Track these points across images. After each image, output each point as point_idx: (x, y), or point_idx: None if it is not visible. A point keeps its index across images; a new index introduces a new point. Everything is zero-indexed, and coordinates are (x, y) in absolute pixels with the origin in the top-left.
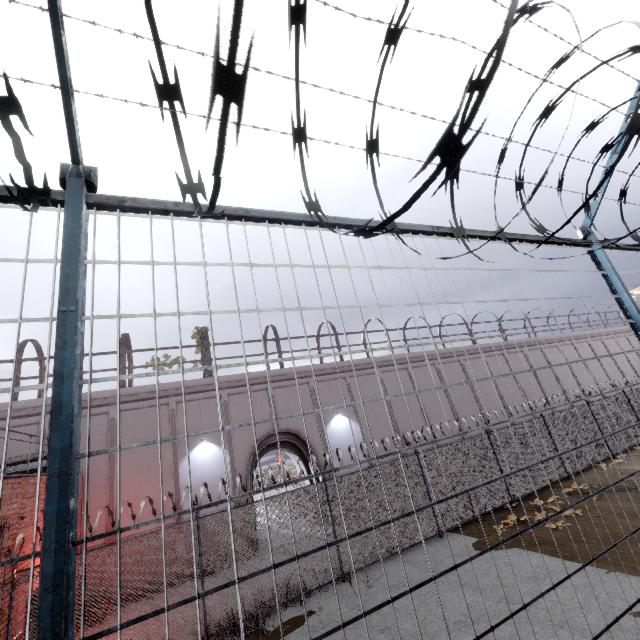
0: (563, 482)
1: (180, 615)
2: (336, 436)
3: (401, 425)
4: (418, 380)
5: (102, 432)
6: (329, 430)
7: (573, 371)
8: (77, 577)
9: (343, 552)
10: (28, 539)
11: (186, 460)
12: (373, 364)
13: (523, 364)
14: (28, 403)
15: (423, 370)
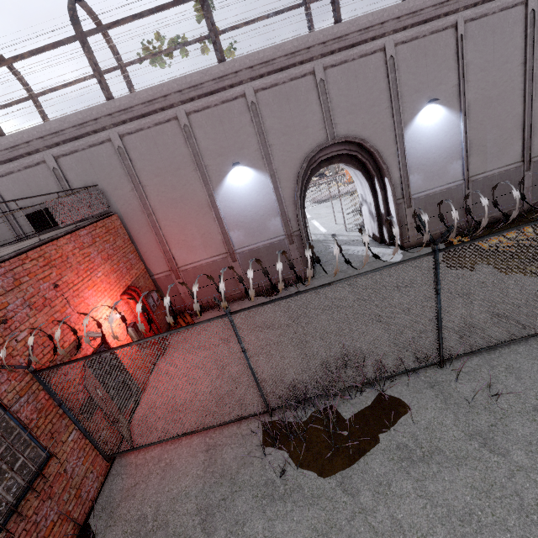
0: None
1: (235, 397)
2: (421, 140)
3: None
4: None
5: (116, 165)
6: (411, 132)
7: None
8: (149, 308)
9: (447, 339)
10: (43, 327)
11: (221, 190)
12: None
13: None
14: (15, 139)
15: None
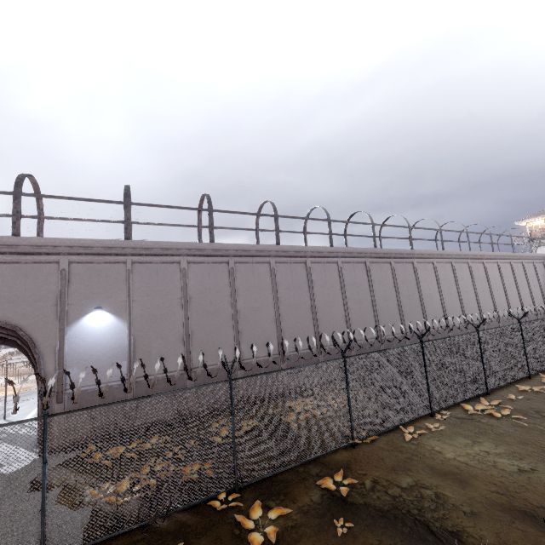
0: (342, 452)
1: None
2: (86, 338)
3: (196, 331)
4: (240, 279)
5: None
6: (76, 329)
7: (442, 292)
8: None
9: None
10: None
11: None
12: (175, 251)
13: (386, 277)
14: None
15: (252, 268)
